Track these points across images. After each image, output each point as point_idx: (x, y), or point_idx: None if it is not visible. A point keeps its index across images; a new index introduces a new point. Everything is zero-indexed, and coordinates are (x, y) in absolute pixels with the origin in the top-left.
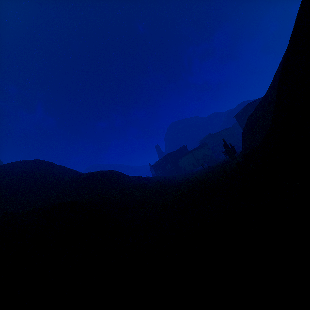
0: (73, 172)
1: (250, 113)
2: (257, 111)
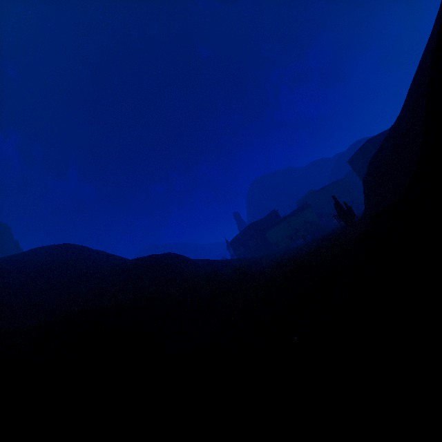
0: (115, 259)
1: (371, 154)
2: (384, 148)
